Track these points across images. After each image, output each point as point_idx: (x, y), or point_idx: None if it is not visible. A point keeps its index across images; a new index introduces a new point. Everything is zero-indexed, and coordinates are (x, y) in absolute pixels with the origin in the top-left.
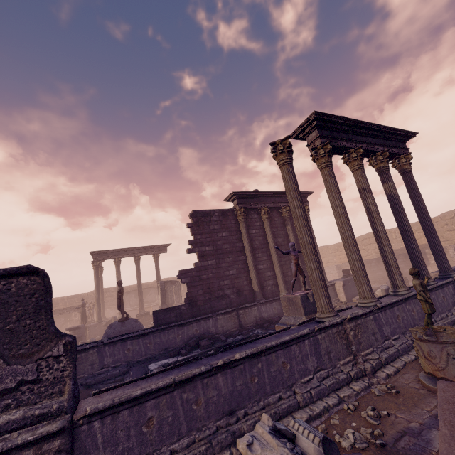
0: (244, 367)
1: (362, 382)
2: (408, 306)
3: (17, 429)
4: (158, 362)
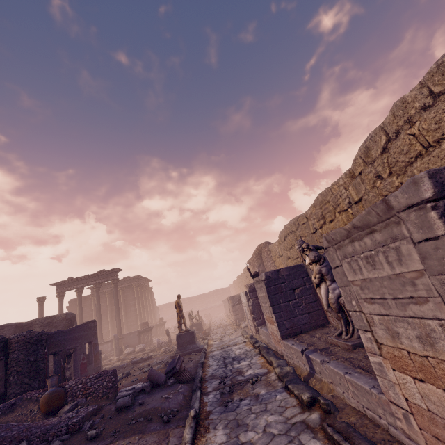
0: None
1: None
2: None
3: None
4: None
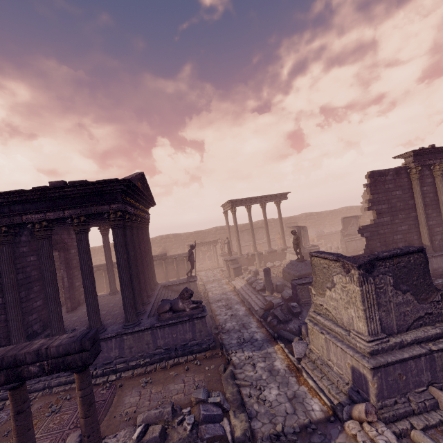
0: None
1: None
2: None
3: (440, 337)
4: None
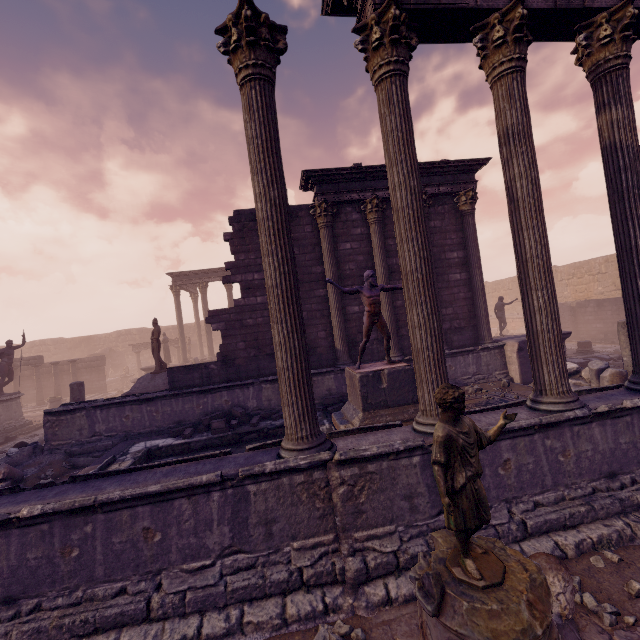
0: (52, 529)
1: (315, 600)
2: (552, 440)
3: None
4: (152, 441)
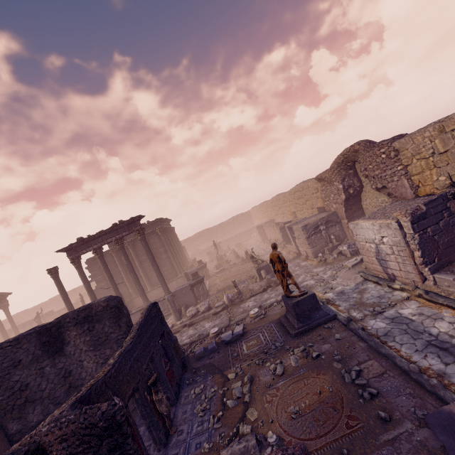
0: None
1: None
2: None
3: None
4: None
